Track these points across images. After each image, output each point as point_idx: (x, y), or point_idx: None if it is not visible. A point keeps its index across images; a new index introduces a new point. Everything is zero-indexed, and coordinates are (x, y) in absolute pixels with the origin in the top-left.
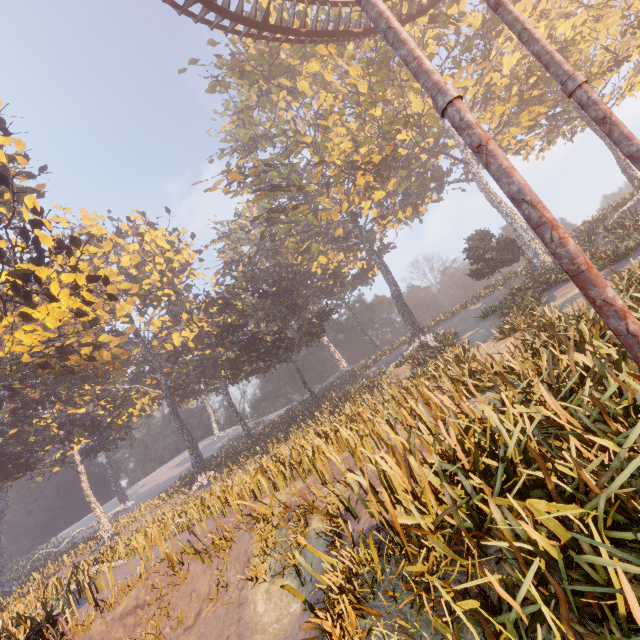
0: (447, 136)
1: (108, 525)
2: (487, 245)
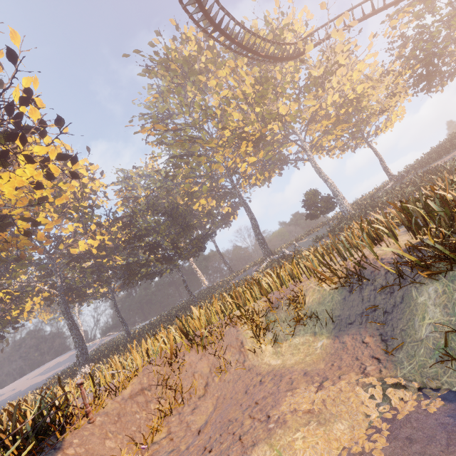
0: (293, 133)
1: None
2: (317, 198)
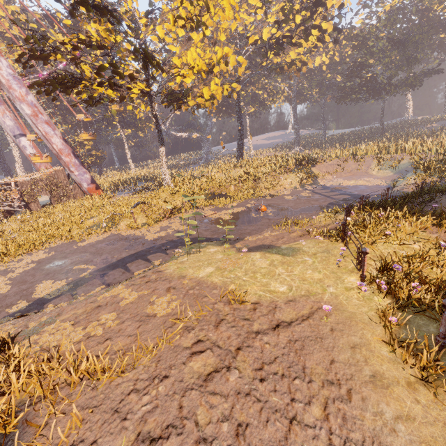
0: None
1: (253, 151)
2: None
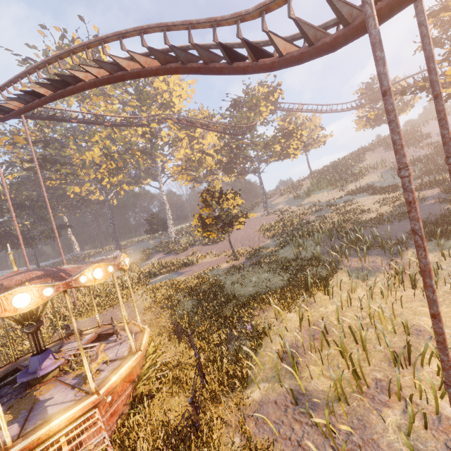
0: (156, 164)
1: None
2: (156, 221)
